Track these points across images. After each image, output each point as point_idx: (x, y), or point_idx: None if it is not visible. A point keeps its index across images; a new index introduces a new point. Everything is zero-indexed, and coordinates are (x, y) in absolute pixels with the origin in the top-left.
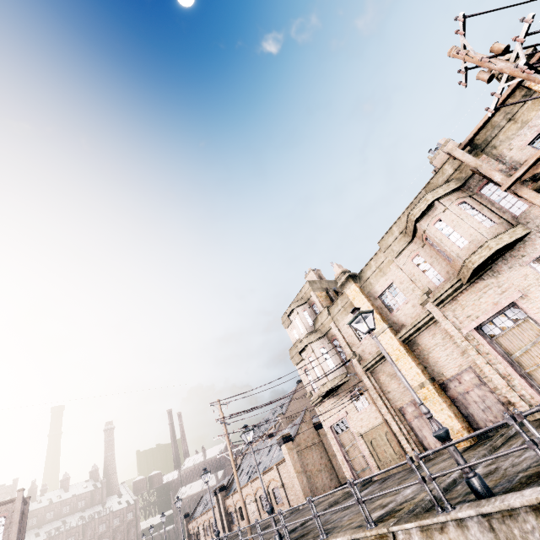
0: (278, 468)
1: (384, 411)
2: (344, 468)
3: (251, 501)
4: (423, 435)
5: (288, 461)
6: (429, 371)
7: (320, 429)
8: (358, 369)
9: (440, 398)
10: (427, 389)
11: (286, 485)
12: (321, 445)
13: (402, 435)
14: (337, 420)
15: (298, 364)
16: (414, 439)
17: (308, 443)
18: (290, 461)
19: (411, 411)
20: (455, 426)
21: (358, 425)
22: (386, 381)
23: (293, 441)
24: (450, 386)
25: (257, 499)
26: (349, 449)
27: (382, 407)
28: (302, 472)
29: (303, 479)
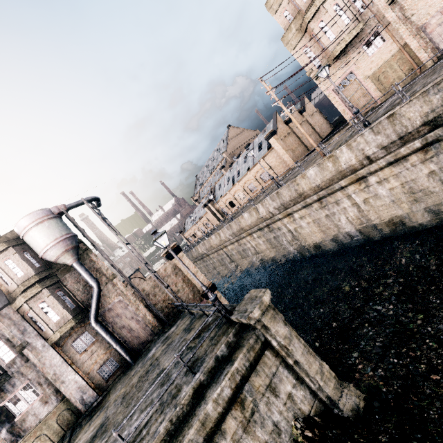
0: (264, 159)
1: (405, 36)
2: (345, 115)
3: (240, 193)
4: (442, 39)
5: (278, 147)
6: None
7: (289, 123)
8: (380, 7)
9: None
10: None
11: (273, 166)
12: (292, 133)
13: (421, 49)
14: (342, 78)
15: (295, 47)
16: (431, 47)
17: (285, 133)
18: (279, 146)
19: (436, 21)
20: None
21: (366, 70)
22: (413, 4)
23: (276, 134)
24: None
25: (246, 189)
26: (351, 98)
27: (404, 34)
28: (288, 150)
29: (290, 154)
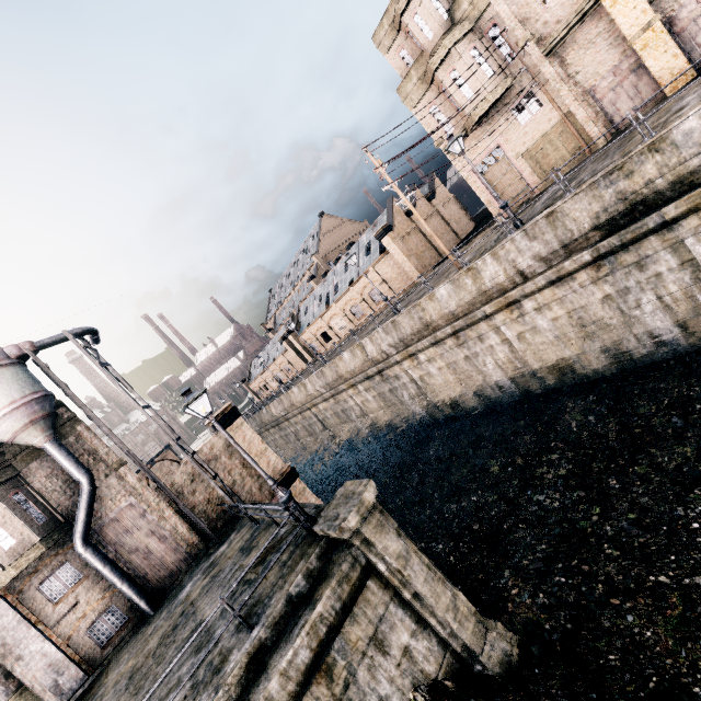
0: (375, 269)
1: (568, 101)
2: (491, 207)
3: (339, 320)
4: (616, 109)
5: (395, 251)
6: (656, 6)
7: (412, 215)
8: (534, 58)
9: (669, 35)
10: (652, 31)
11: (389, 279)
12: (416, 230)
13: (590, 120)
14: (486, 154)
15: (417, 104)
16: (602, 120)
17: (406, 230)
18: (398, 249)
19: (607, 84)
20: (677, 66)
21: (518, 145)
22: (577, 58)
23: (393, 231)
24: (680, 17)
25: (347, 313)
26: (499, 183)
27: (567, 98)
28: (411, 255)
29: (414, 261)
